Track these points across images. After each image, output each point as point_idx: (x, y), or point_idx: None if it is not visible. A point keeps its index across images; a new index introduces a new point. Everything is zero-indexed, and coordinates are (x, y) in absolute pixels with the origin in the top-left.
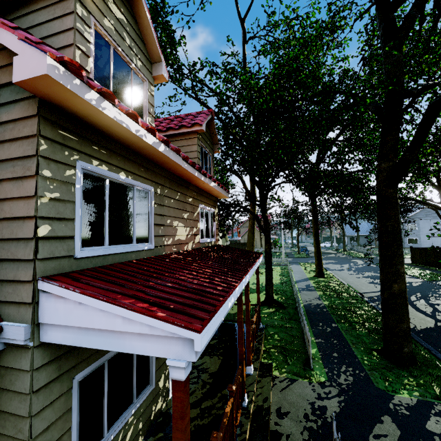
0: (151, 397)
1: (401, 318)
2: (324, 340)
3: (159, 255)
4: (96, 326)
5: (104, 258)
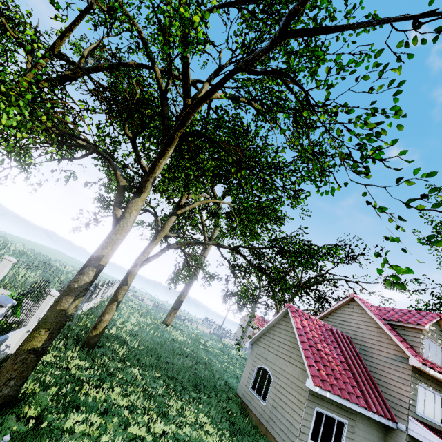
0: None
1: None
2: None
3: None
4: (428, 438)
5: (423, 419)
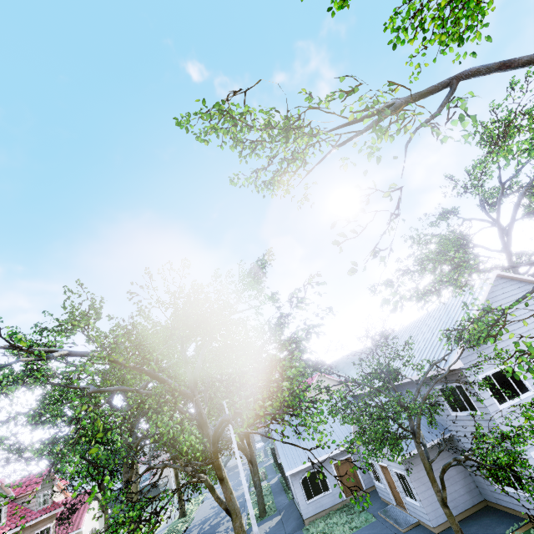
0: None
1: None
2: None
3: None
4: None
5: None
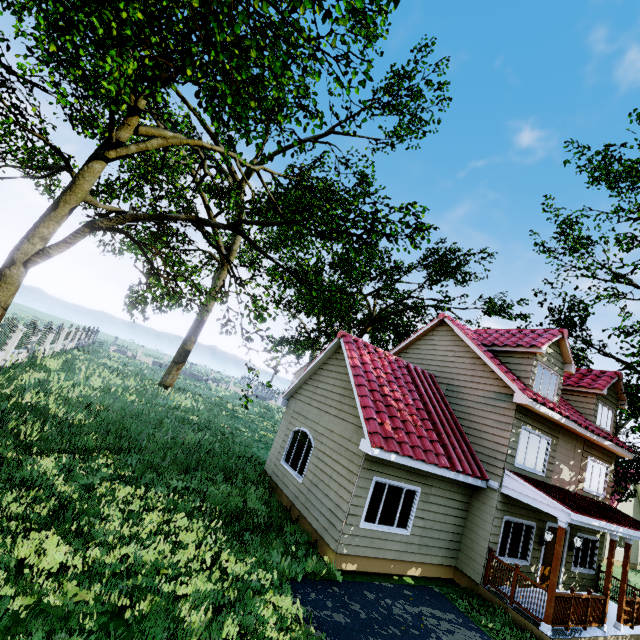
0: (526, 570)
1: None
2: None
3: (547, 483)
4: (528, 495)
5: (522, 470)
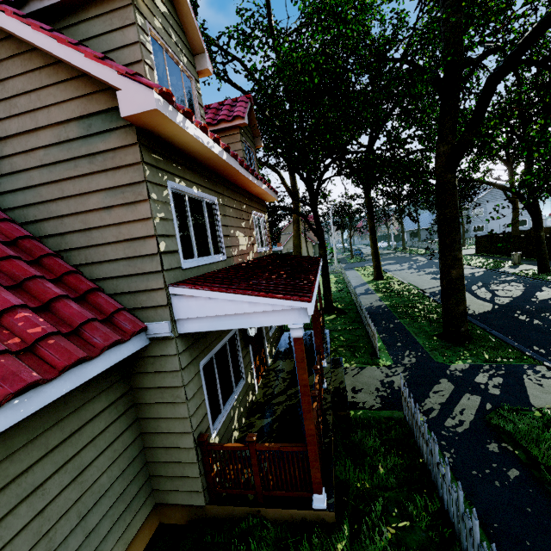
0: (245, 390)
1: (458, 301)
2: (388, 335)
3: (231, 266)
4: (227, 313)
5: (198, 269)
